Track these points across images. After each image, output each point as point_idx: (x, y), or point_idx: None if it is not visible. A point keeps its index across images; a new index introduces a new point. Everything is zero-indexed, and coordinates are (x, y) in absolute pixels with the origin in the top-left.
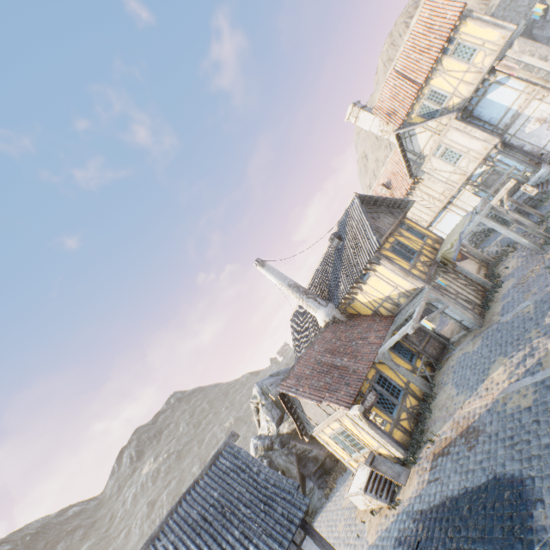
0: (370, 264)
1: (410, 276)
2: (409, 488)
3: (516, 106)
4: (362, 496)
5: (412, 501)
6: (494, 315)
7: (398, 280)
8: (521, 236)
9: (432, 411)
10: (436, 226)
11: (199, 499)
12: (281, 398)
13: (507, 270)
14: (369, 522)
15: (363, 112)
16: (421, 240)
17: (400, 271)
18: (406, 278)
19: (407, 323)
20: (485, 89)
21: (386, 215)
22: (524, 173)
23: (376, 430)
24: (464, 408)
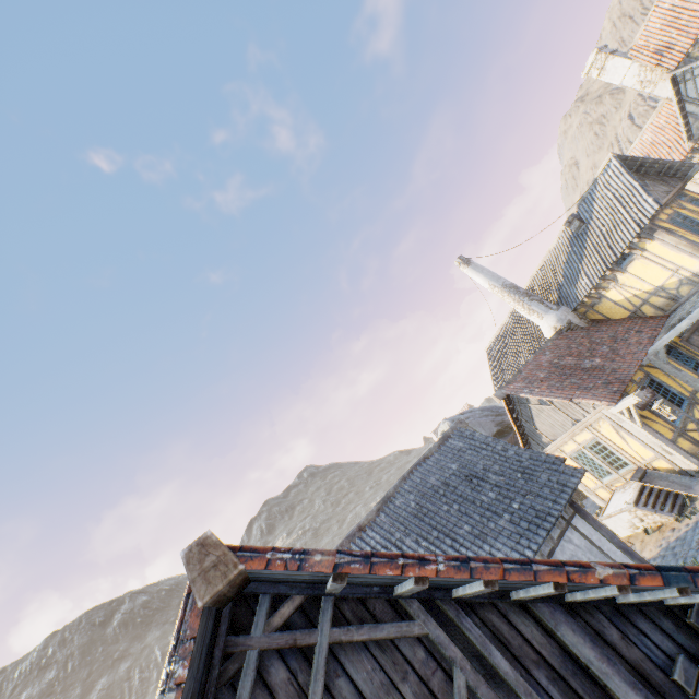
0: (639, 238)
1: None
2: None
3: None
4: (628, 513)
5: None
6: None
7: (681, 260)
8: None
9: None
10: None
11: (434, 470)
12: (505, 404)
13: None
14: (642, 542)
15: (612, 58)
16: None
17: (686, 244)
18: (695, 255)
19: None
20: None
21: (656, 183)
22: None
23: (654, 433)
24: None
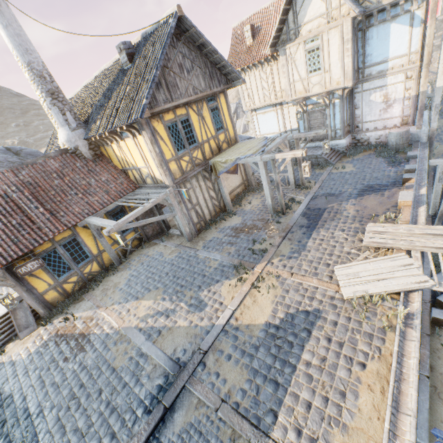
0: (129, 127)
1: (163, 168)
2: (20, 346)
3: (392, 63)
4: None
5: (7, 362)
6: (202, 241)
7: (152, 163)
8: (271, 196)
9: (101, 285)
10: (258, 115)
11: None
12: None
13: (249, 205)
14: None
15: None
16: (215, 131)
17: (156, 157)
18: (159, 168)
19: (113, 221)
20: (400, 12)
21: (202, 74)
22: (335, 132)
23: (23, 292)
24: (106, 312)
